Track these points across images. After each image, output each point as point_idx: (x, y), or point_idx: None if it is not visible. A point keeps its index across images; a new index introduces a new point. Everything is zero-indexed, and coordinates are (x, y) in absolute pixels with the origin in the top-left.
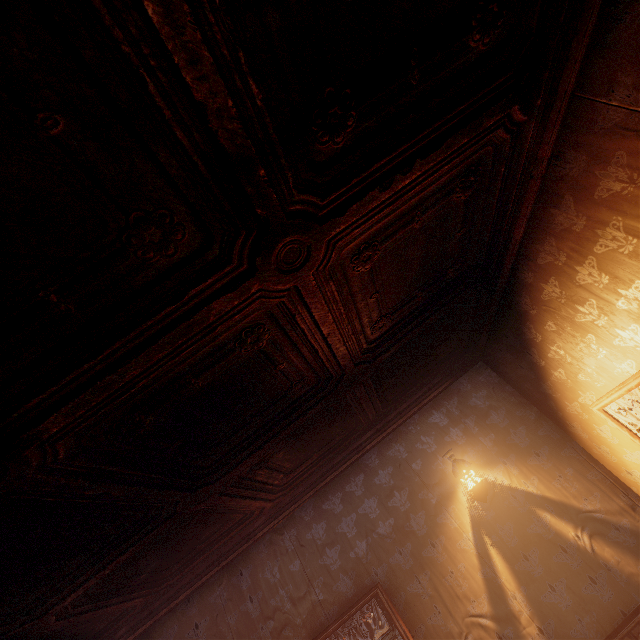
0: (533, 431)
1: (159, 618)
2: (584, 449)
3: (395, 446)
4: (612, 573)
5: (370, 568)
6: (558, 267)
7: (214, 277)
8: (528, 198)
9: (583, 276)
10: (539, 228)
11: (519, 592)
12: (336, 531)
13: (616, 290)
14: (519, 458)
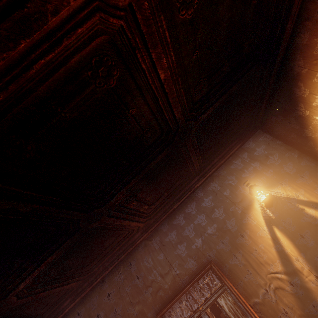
0: (297, 164)
1: (87, 292)
2: None
3: (212, 184)
4: None
5: (205, 253)
6: None
7: None
8: None
9: None
10: None
11: (300, 257)
12: (182, 235)
13: None
14: (290, 180)
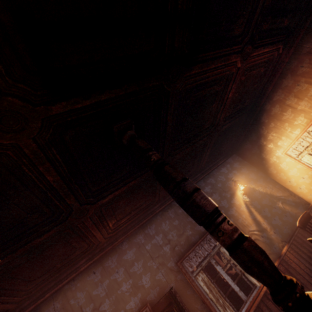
0: (256, 174)
1: (107, 251)
2: (273, 179)
3: (210, 179)
4: (290, 213)
5: None
6: (280, 100)
7: (244, 43)
8: (277, 75)
9: (288, 101)
10: (277, 87)
11: (265, 222)
12: None
13: (298, 103)
14: (254, 182)
